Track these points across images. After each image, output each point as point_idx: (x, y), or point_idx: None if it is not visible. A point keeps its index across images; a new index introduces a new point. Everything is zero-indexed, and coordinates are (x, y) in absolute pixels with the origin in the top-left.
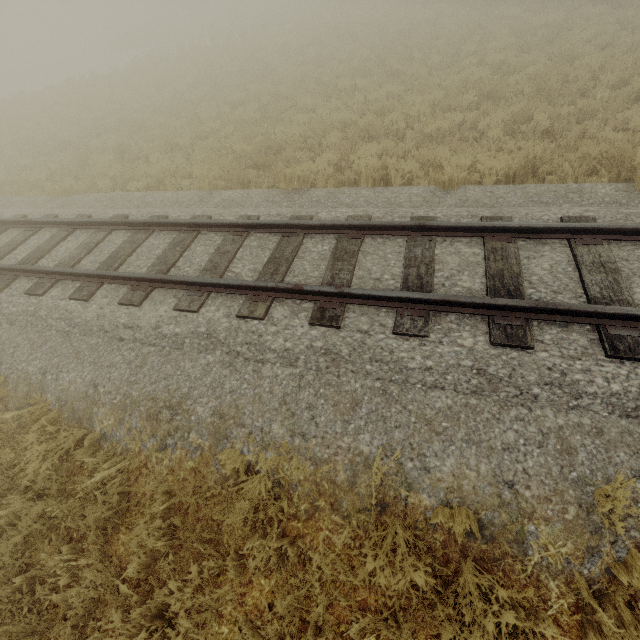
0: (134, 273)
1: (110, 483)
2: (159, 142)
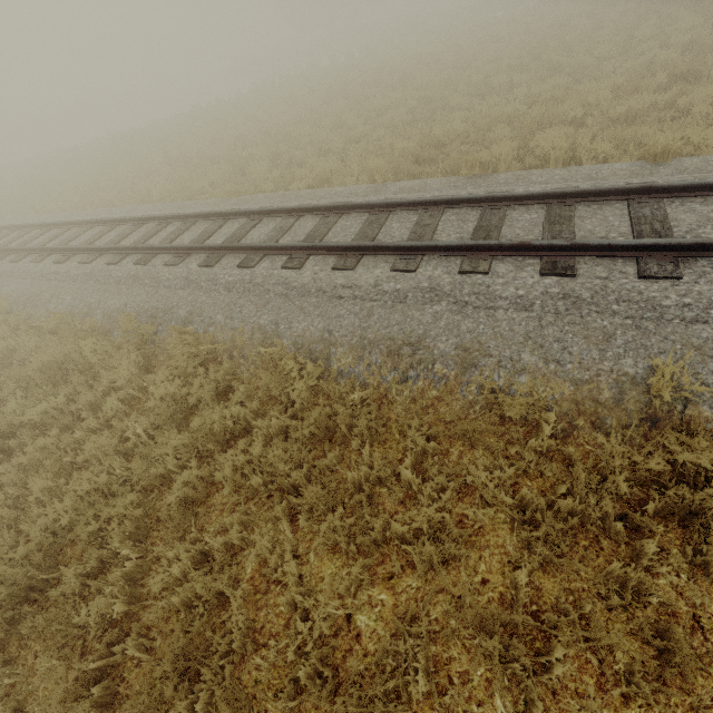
0: (345, 242)
1: (364, 403)
2: (314, 147)
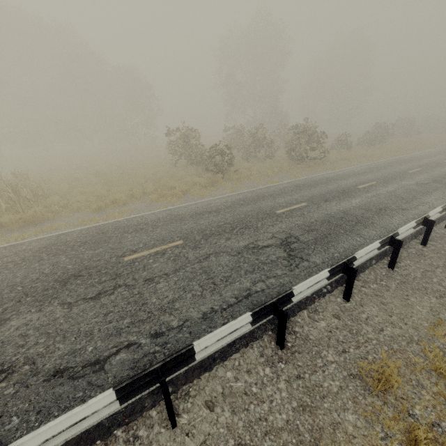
0: None
1: None
2: None
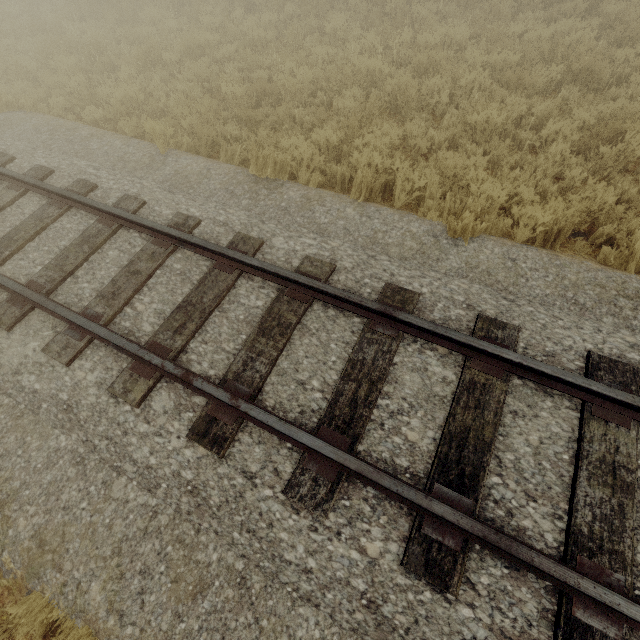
0: (10, 281)
1: None
2: (137, 52)
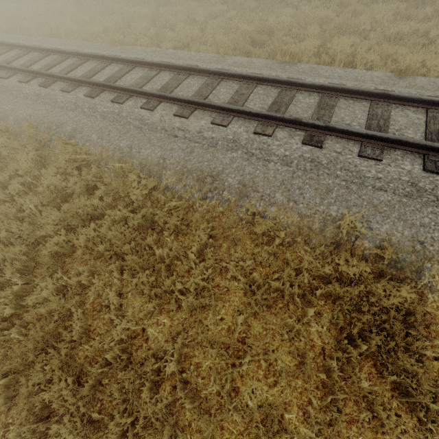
0: (185, 97)
1: (176, 209)
2: (183, 15)
